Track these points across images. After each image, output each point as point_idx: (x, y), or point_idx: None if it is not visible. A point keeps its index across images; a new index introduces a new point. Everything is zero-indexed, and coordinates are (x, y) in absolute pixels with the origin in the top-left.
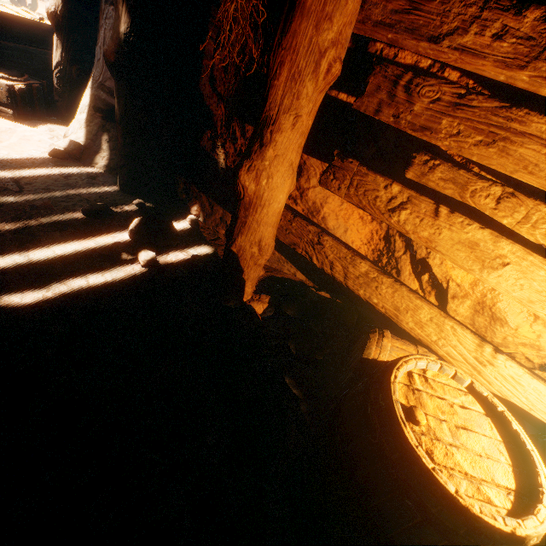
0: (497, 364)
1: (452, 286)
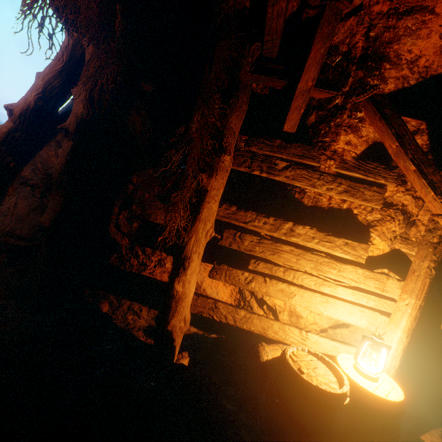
0: (309, 337)
1: (277, 307)
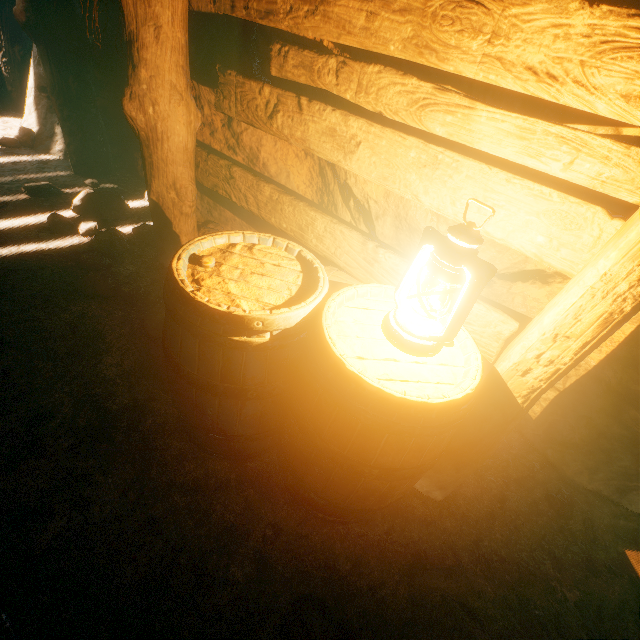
0: (380, 259)
1: (372, 205)
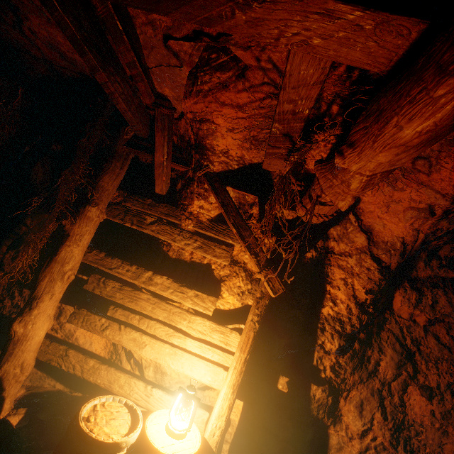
0: (153, 394)
1: (144, 361)
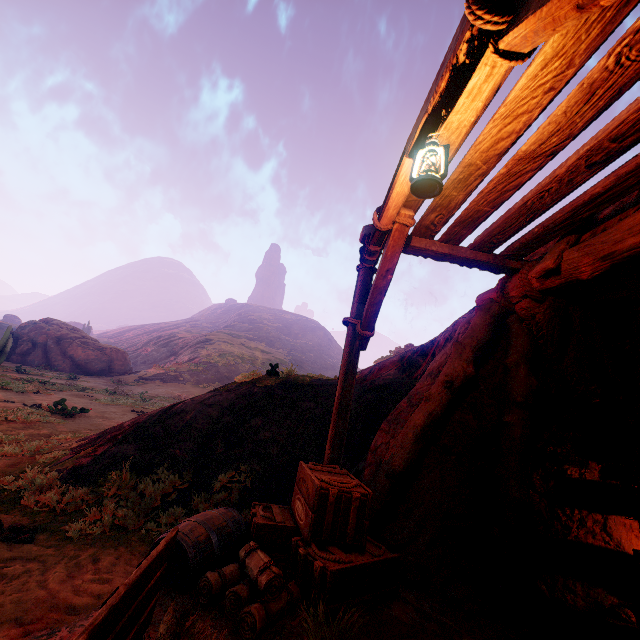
0: None
1: None
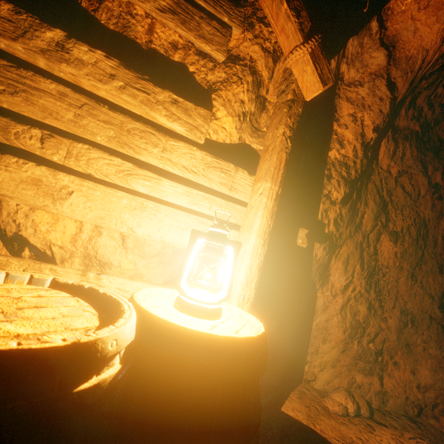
0: (105, 284)
1: (57, 250)
